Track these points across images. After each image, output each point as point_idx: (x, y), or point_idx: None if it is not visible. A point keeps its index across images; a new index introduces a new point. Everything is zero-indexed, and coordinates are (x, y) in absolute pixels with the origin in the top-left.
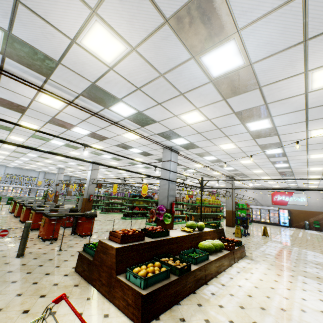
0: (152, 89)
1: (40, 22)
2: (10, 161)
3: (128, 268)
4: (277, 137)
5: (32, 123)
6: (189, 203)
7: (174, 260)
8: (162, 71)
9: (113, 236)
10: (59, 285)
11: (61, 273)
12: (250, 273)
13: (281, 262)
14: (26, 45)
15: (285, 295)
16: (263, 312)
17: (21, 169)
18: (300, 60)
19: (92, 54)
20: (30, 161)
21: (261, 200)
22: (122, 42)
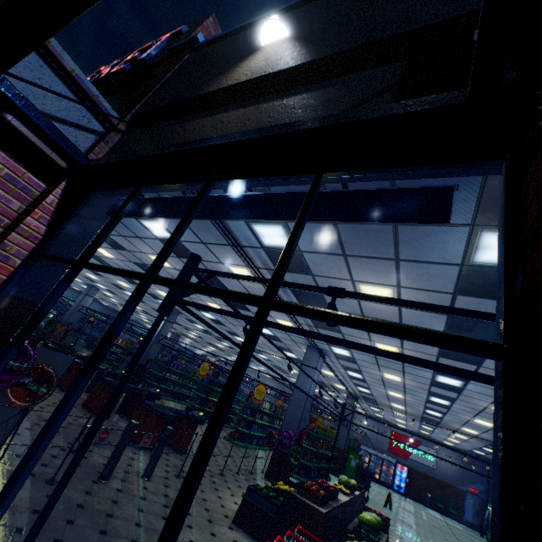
0: None
1: (342, 265)
2: None
3: None
4: (457, 394)
5: (169, 263)
6: (310, 430)
7: (355, 538)
8: (405, 322)
9: (306, 492)
10: None
11: (224, 524)
12: None
13: None
14: (301, 259)
15: None
16: None
17: None
18: None
19: (355, 289)
20: None
21: (374, 439)
22: None
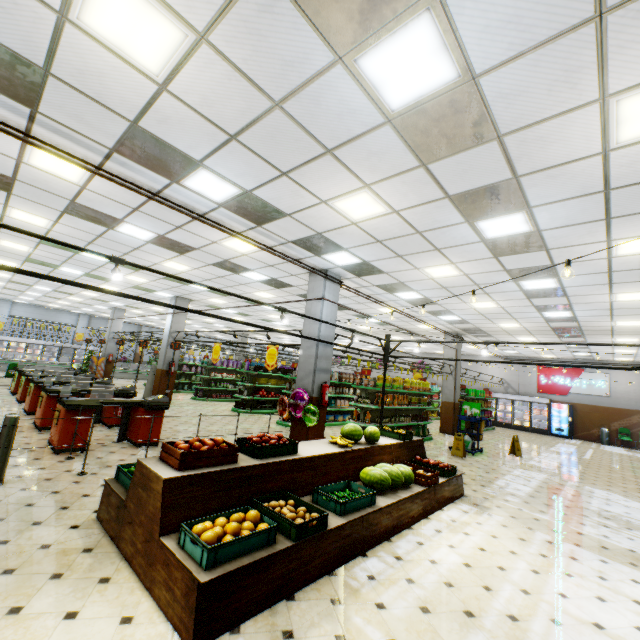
0: (262, 139)
1: None
2: (18, 292)
3: (186, 523)
4: (546, 253)
5: (34, 214)
6: (362, 386)
7: (297, 505)
8: (277, 95)
9: (167, 454)
10: (52, 548)
11: (67, 523)
12: (463, 534)
13: (535, 511)
14: None
15: (525, 586)
16: (467, 621)
17: (42, 309)
18: (588, 69)
19: (112, 51)
20: (54, 292)
21: (516, 383)
22: (173, 19)
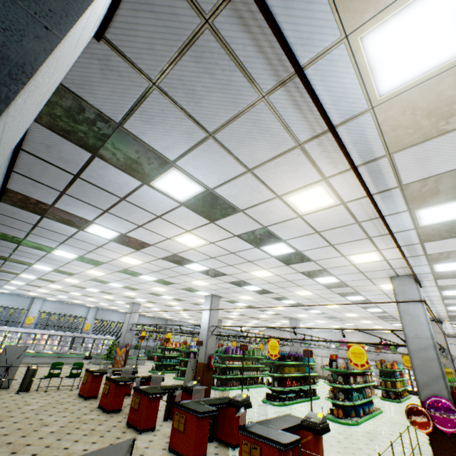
0: None
1: None
2: (63, 292)
3: None
4: None
5: (201, 237)
6: None
7: None
8: None
9: None
10: None
11: None
12: None
13: None
14: None
15: None
16: None
17: (64, 304)
18: None
19: None
20: (96, 292)
21: None
22: None
